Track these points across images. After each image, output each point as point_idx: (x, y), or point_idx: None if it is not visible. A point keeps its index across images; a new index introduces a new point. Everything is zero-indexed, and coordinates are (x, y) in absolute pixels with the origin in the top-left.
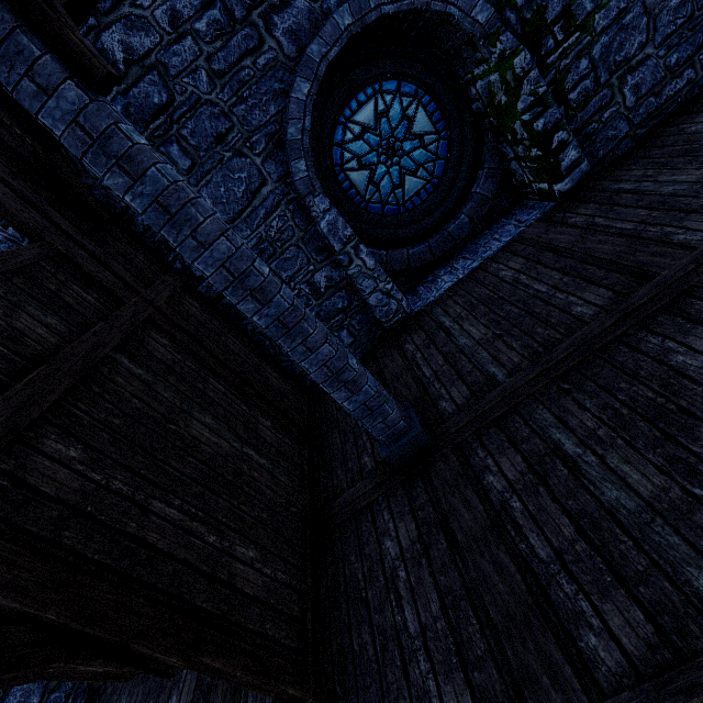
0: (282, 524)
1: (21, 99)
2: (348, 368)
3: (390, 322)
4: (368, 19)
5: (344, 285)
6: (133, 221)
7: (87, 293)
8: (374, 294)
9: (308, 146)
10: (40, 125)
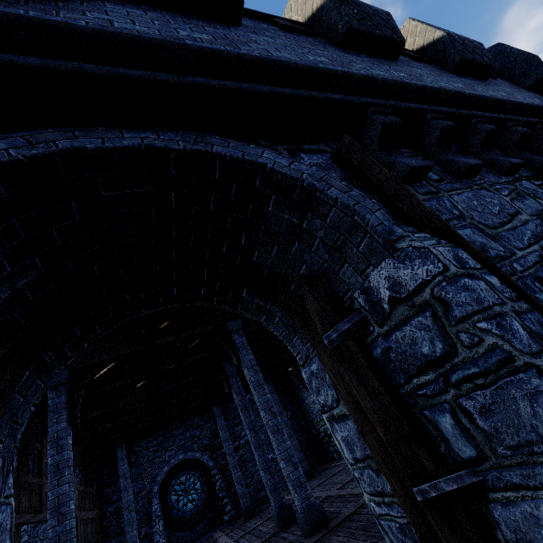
0: None
1: (119, 465)
2: (137, 541)
3: None
4: (186, 458)
5: (150, 536)
6: (104, 490)
7: (92, 503)
8: (157, 542)
9: (161, 483)
10: (118, 469)
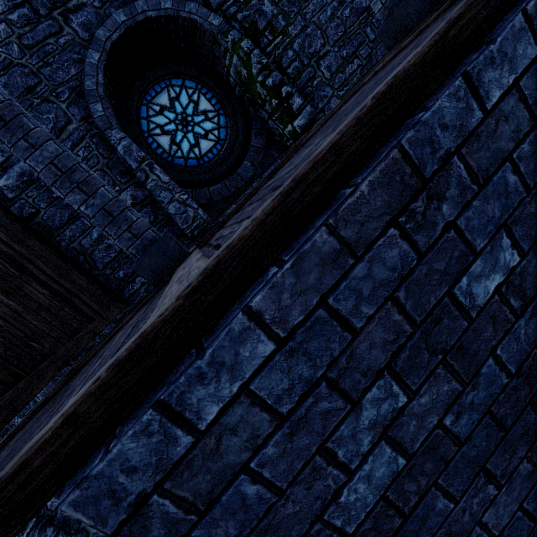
0: (1, 345)
1: None
2: (79, 168)
3: (190, 227)
4: (138, 18)
5: (148, 202)
6: None
7: None
8: (172, 204)
9: (102, 94)
10: None
